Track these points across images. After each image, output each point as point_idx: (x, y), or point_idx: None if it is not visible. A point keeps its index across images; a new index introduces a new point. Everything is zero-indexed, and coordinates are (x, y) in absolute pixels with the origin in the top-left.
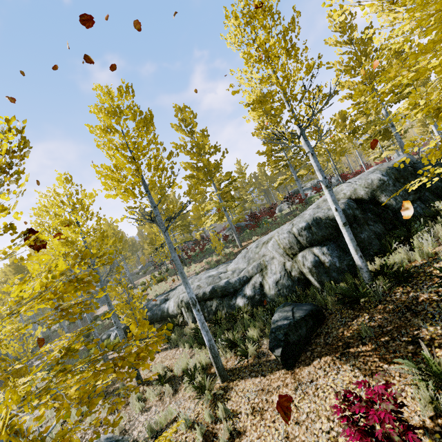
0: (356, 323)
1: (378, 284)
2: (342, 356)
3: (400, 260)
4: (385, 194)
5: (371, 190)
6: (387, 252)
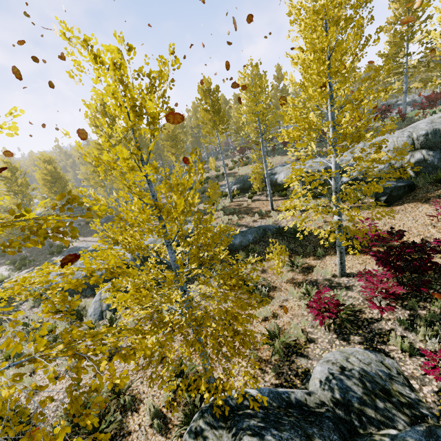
0: (437, 192)
1: None
2: (424, 202)
3: None
4: None
5: None
6: None
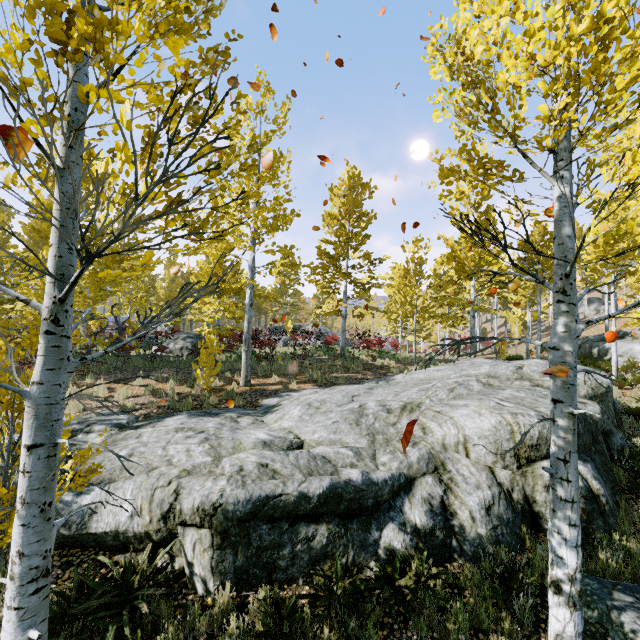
0: None
1: None
2: None
3: None
4: (600, 406)
5: (593, 395)
6: None
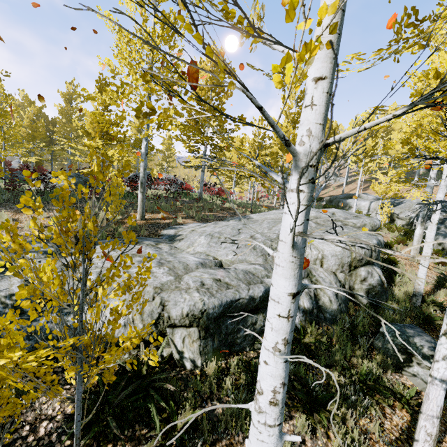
0: None
1: (429, 309)
2: None
3: (411, 291)
4: None
5: (371, 231)
6: (392, 282)
